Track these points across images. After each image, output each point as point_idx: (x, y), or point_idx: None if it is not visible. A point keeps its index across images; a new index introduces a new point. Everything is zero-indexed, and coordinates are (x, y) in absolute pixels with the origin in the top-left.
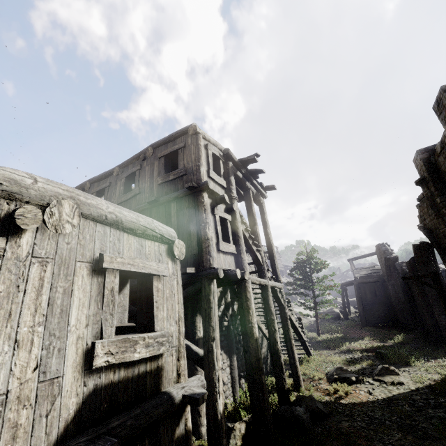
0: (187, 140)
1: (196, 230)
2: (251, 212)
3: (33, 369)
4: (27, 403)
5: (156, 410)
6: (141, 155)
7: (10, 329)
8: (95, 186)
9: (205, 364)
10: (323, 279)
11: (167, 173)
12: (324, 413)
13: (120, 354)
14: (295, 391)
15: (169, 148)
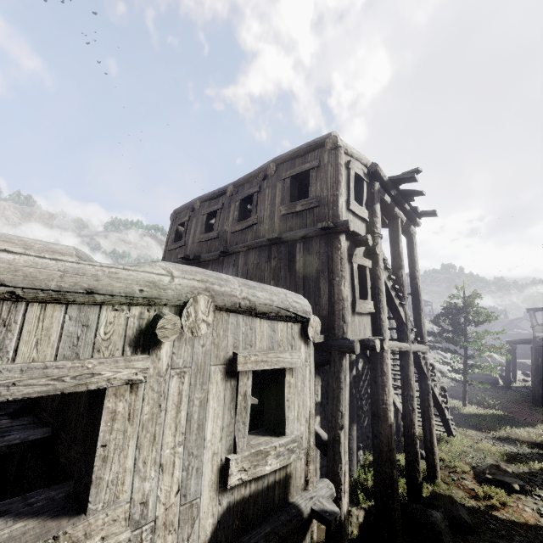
0: (322, 157)
1: (328, 285)
2: (397, 250)
3: (175, 493)
4: (172, 528)
5: (285, 527)
6: (260, 173)
7: (155, 454)
8: (205, 206)
9: (329, 454)
10: (483, 335)
11: (293, 200)
12: (469, 525)
13: (252, 469)
14: (427, 480)
15: (298, 167)
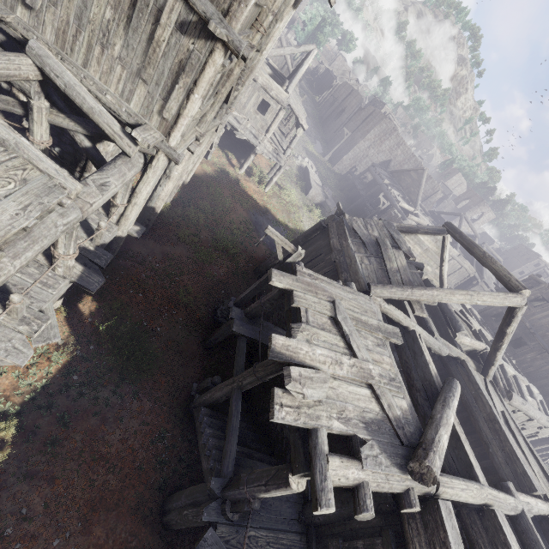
0: None
1: None
2: None
3: None
4: None
5: None
6: None
7: None
8: None
9: None
10: None
11: None
12: None
13: None
14: None
15: None
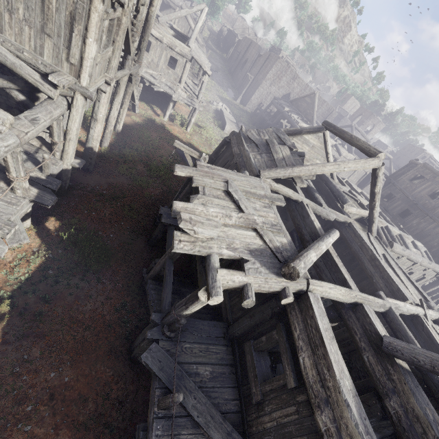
0: None
1: None
2: None
3: None
4: None
5: None
6: None
7: None
8: None
9: None
10: None
11: None
12: None
13: None
14: None
15: None
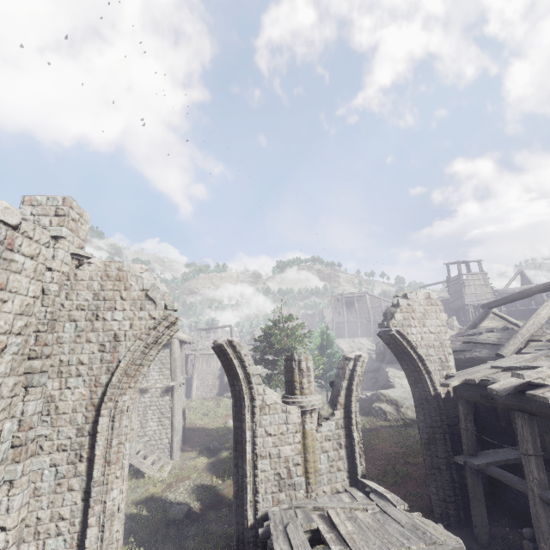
0: None
1: None
2: None
3: None
4: None
5: None
6: None
7: None
8: None
9: None
10: None
11: None
12: None
13: None
14: None
15: None
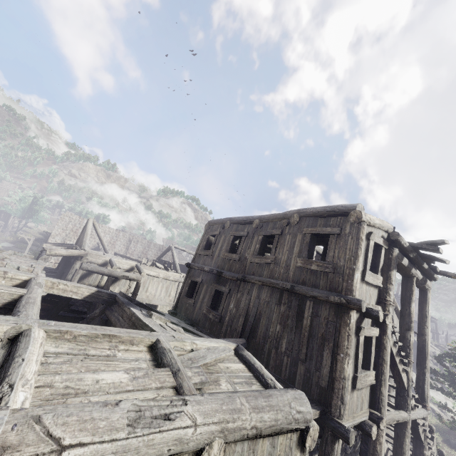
0: (344, 225)
1: (331, 356)
2: (408, 310)
3: None
4: None
5: None
6: (284, 220)
7: None
8: (233, 227)
9: None
10: None
11: (309, 254)
12: None
13: None
14: None
15: (319, 228)
